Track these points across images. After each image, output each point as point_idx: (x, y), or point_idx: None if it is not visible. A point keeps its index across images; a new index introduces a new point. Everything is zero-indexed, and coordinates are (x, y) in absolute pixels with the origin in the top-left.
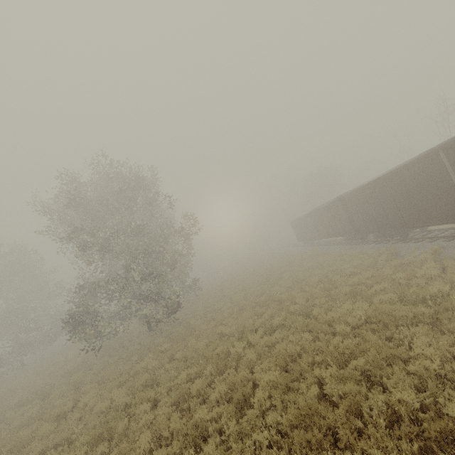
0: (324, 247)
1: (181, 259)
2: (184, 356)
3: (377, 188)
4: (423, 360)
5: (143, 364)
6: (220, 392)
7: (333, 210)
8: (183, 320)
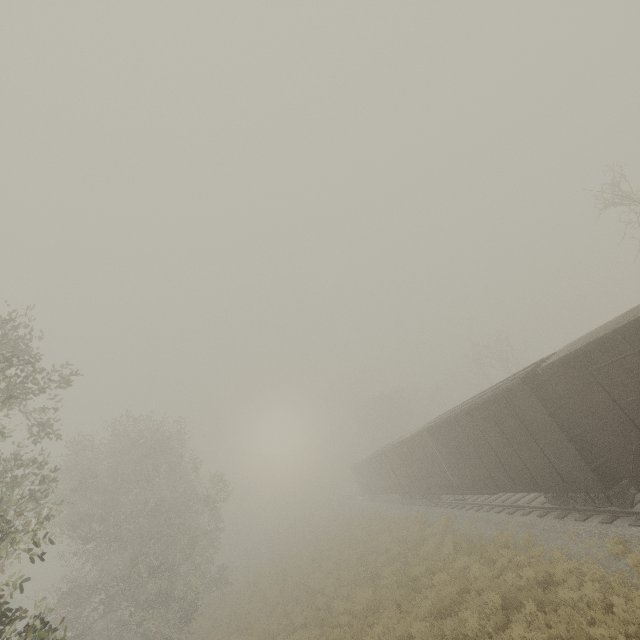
0: (386, 504)
1: (204, 538)
2: None
3: (403, 449)
4: (366, 636)
5: None
6: None
7: (381, 463)
8: (199, 637)
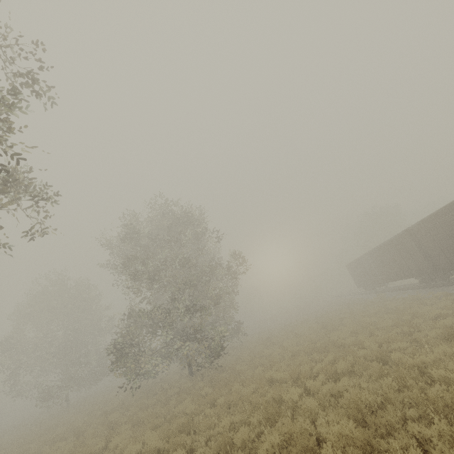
0: (392, 292)
1: (226, 297)
2: (227, 402)
3: None
4: None
5: (181, 408)
6: (272, 446)
7: (399, 246)
8: (226, 366)
